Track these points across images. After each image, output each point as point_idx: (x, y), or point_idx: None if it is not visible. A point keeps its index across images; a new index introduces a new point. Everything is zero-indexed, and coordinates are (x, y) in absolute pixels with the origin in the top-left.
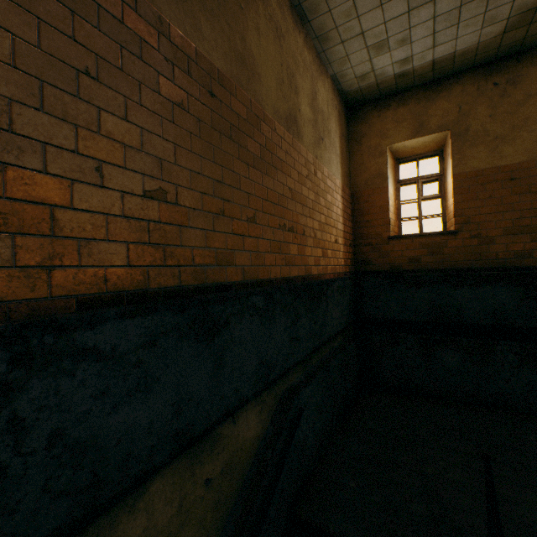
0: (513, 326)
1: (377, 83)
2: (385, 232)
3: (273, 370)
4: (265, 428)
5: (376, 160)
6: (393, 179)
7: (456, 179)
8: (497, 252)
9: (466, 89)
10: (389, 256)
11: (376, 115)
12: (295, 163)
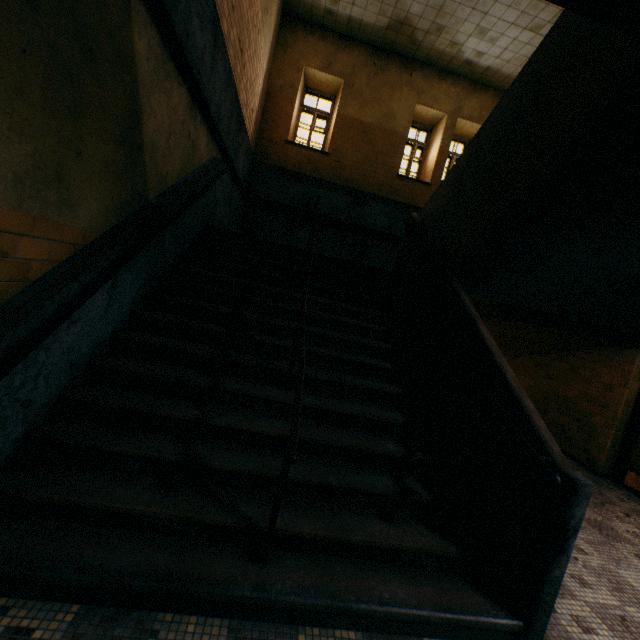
0: (340, 220)
1: (313, 6)
2: (285, 136)
3: (220, 125)
4: (205, 161)
5: (293, 74)
6: (300, 101)
7: (339, 118)
8: (345, 176)
9: (361, 57)
10: (283, 156)
11: (303, 35)
12: (254, 5)
